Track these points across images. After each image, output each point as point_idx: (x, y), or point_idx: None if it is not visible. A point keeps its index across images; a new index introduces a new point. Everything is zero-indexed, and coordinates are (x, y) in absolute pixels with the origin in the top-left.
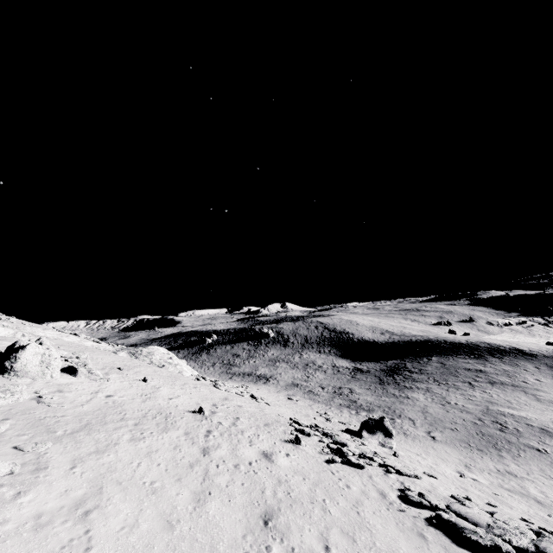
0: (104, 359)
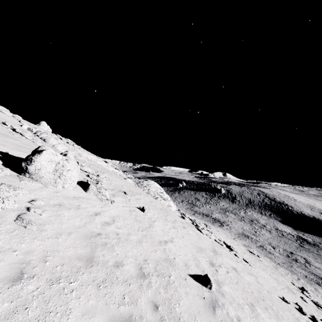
0: (117, 182)
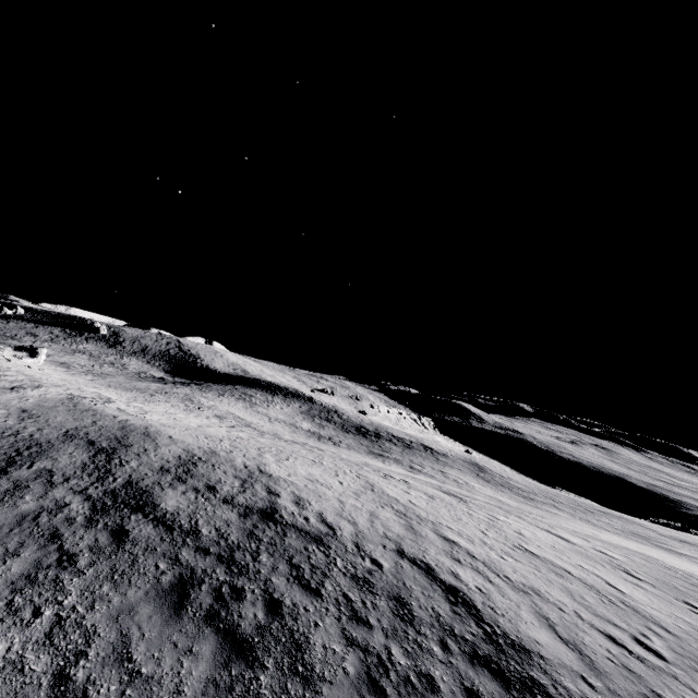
0: None
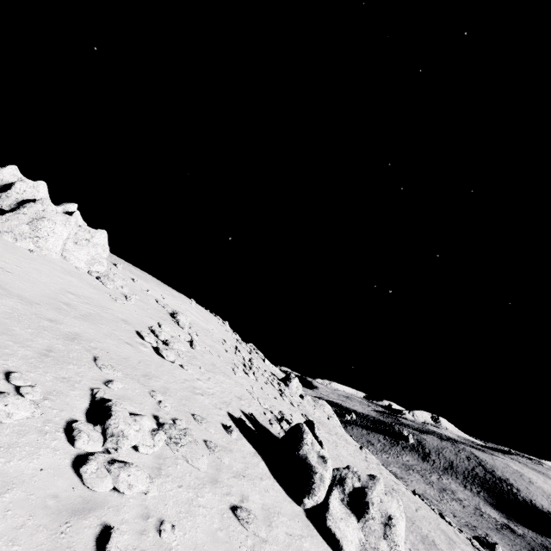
0: None
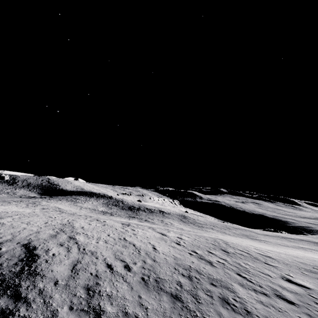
0: None
